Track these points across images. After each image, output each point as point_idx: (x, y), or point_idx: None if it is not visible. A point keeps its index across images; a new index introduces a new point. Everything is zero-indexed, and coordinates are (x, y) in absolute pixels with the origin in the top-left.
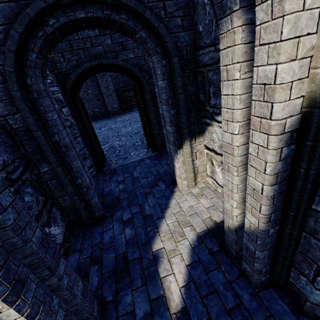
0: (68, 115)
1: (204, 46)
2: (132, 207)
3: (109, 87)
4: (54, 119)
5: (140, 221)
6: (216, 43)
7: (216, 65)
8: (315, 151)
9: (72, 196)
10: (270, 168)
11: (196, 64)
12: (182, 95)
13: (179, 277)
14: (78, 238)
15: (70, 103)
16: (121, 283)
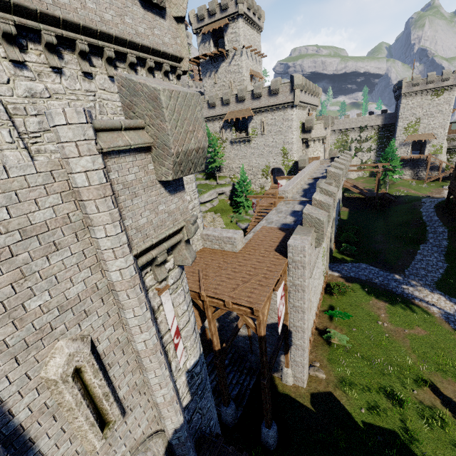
0: None
1: None
2: None
3: None
4: None
5: None
6: None
7: None
8: (170, 452)
9: None
10: None
11: None
12: None
13: None
14: None
15: None
16: None
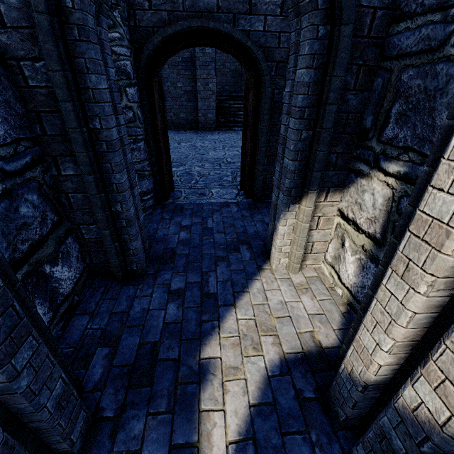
0: (134, 102)
1: (415, 12)
2: (189, 272)
3: (209, 85)
4: (99, 89)
5: (195, 299)
6: (452, 3)
7: (430, 55)
8: None
9: (101, 228)
10: None
11: (381, 52)
12: (333, 106)
13: (232, 422)
14: (96, 293)
15: (141, 83)
16: (134, 394)
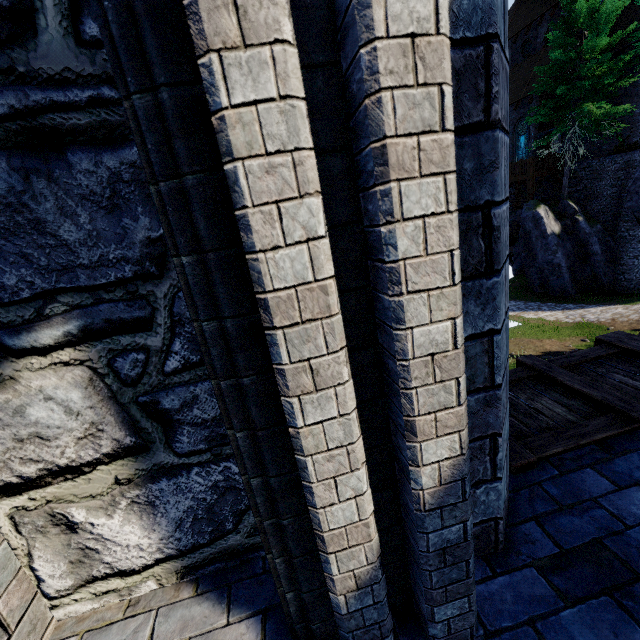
0: None
1: None
2: None
3: None
4: None
5: None
6: None
7: None
8: None
9: None
10: (458, 263)
11: None
12: None
13: None
14: None
15: None
16: None
